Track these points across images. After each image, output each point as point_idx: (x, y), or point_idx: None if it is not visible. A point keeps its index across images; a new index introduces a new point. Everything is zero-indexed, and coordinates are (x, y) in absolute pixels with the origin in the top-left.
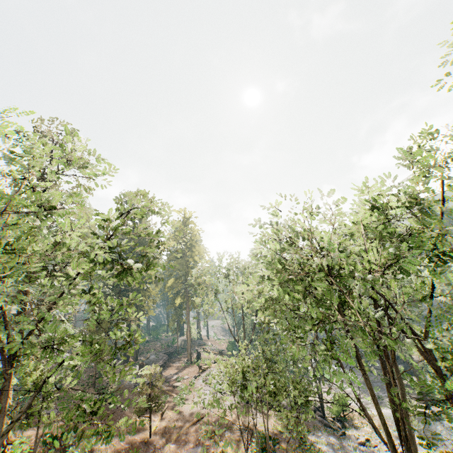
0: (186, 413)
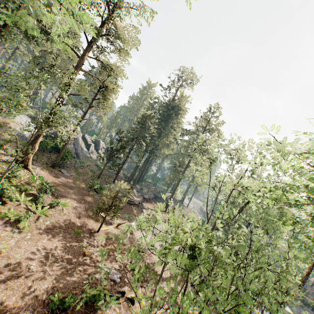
0: (135, 238)
